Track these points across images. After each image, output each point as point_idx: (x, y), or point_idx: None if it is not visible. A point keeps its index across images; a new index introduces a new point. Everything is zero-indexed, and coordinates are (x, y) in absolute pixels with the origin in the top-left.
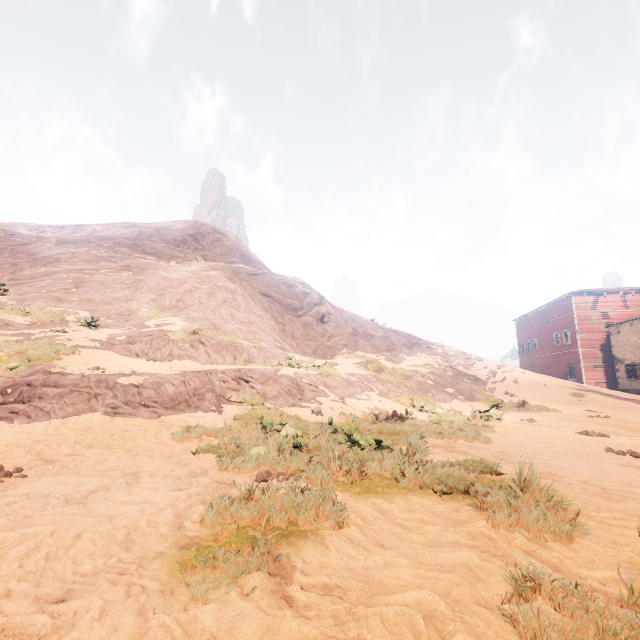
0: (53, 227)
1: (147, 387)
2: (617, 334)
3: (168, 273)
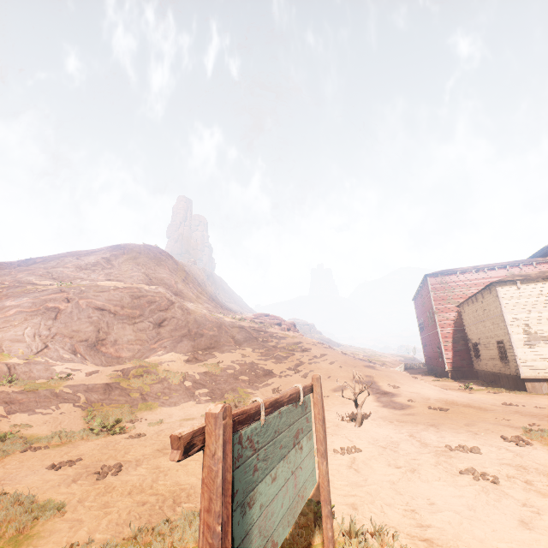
0: (7, 263)
1: None
2: (464, 313)
3: (12, 300)
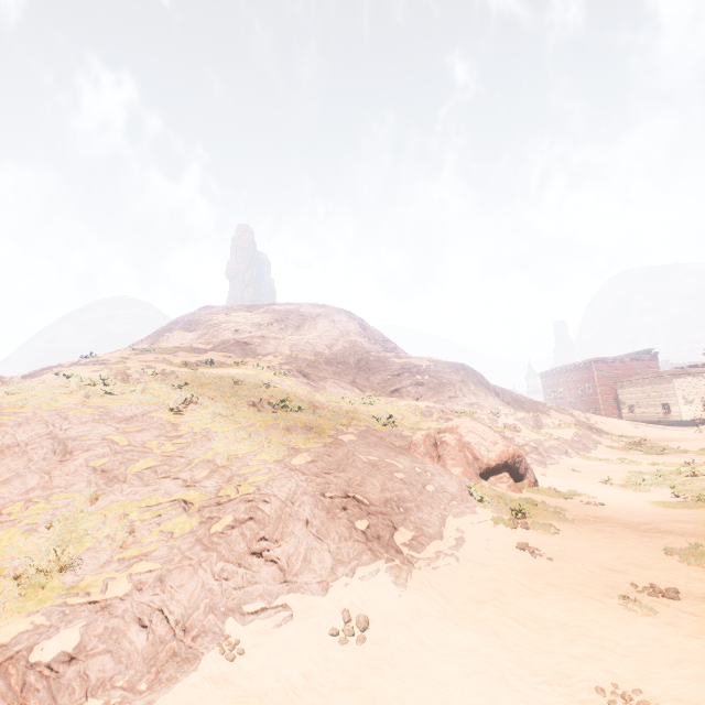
0: (263, 324)
1: (580, 441)
2: (621, 387)
3: (449, 376)
